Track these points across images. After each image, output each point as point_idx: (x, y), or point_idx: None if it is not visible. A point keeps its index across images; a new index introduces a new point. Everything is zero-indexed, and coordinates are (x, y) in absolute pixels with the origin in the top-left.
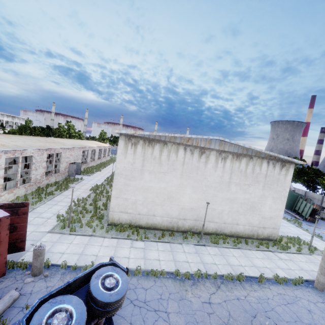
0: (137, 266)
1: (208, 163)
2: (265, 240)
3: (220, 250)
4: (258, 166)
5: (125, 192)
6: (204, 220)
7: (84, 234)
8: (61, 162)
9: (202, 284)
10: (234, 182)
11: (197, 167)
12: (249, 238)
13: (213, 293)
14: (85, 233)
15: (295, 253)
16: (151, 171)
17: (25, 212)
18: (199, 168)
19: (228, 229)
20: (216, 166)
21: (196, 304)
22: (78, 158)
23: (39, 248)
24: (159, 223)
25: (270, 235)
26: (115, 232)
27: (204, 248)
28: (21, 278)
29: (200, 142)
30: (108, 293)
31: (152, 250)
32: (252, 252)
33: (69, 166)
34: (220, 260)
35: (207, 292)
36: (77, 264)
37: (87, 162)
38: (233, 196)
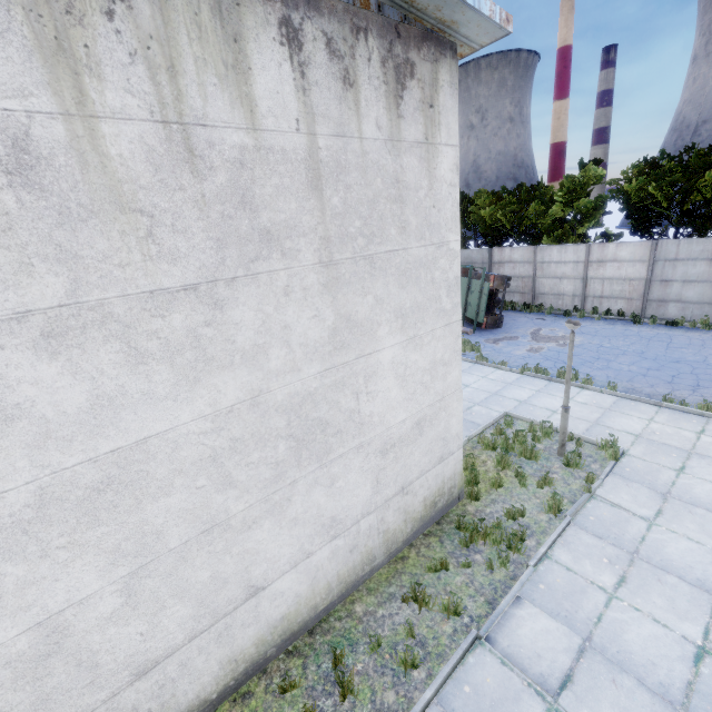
0: None
1: None
2: (424, 531)
3: None
4: (218, 82)
5: None
6: None
7: None
8: None
9: None
10: (8, 311)
11: None
12: (354, 590)
13: None
14: None
15: (555, 539)
16: None
17: None
18: None
19: (203, 667)
20: None
21: None
22: None
23: None
24: None
25: (438, 494)
26: None
27: None
28: None
29: None
30: None
31: None
32: None
33: None
34: None
35: None
36: None
37: None
38: (90, 453)
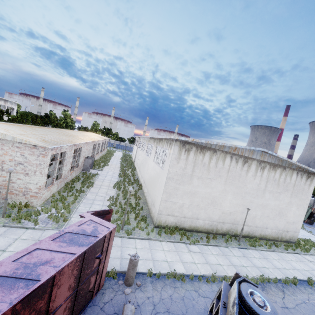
0: (214, 273)
1: (249, 171)
2: (287, 242)
3: (260, 253)
4: (289, 176)
5: (174, 196)
6: (244, 224)
7: (142, 238)
8: (80, 157)
9: (269, 288)
10: (269, 189)
11: (239, 175)
12: (274, 241)
13: (283, 298)
14: (140, 236)
15: None
16: (199, 177)
17: (108, 218)
18: (241, 176)
19: (259, 232)
20: (255, 175)
21: (278, 309)
22: (90, 152)
23: (135, 258)
24: (201, 226)
25: (291, 238)
26: (165, 235)
27: (247, 251)
28: (118, 288)
29: (245, 152)
30: (268, 313)
31: (208, 254)
32: (285, 255)
33: (85, 160)
34: (267, 264)
35: (278, 297)
36: (156, 271)
37: (94, 156)
38: (266, 202)
